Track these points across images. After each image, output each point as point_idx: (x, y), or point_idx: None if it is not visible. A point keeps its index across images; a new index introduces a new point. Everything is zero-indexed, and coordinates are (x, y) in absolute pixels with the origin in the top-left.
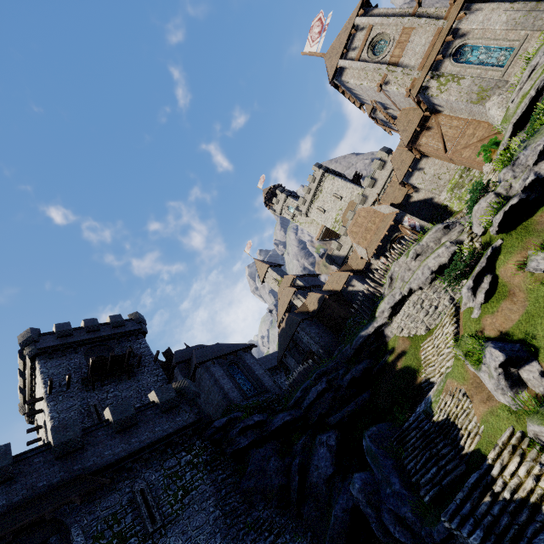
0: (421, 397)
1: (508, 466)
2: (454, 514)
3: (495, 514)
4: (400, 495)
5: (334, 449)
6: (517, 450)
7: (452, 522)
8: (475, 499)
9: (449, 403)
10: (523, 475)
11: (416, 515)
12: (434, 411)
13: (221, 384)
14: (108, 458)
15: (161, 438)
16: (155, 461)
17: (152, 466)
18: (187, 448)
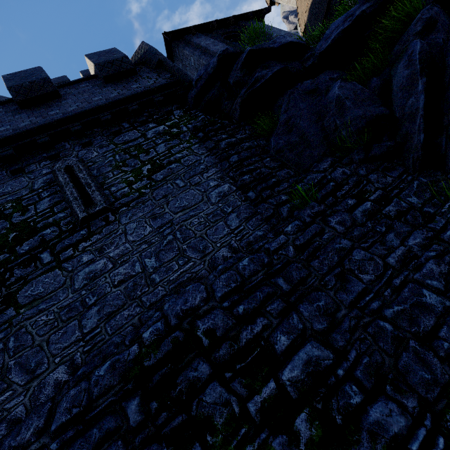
0: None
1: None
2: None
3: None
4: None
5: None
6: None
7: None
8: None
9: None
10: None
11: None
12: None
13: (212, 51)
14: (3, 134)
15: (103, 106)
16: (99, 138)
17: (93, 143)
18: (157, 119)
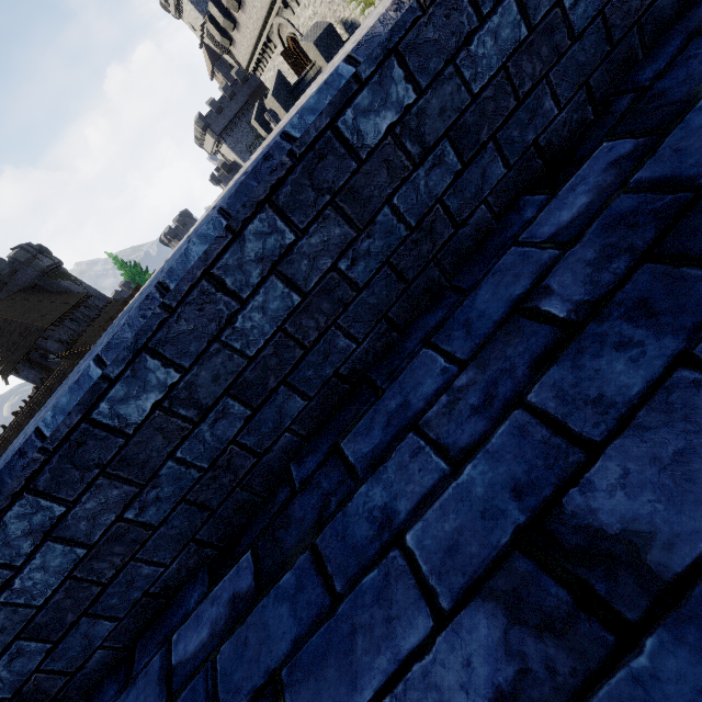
0: None
1: None
2: None
3: None
4: None
5: None
6: None
7: None
8: None
9: None
10: None
11: None
12: None
13: None
14: None
15: None
16: None
17: None
18: None
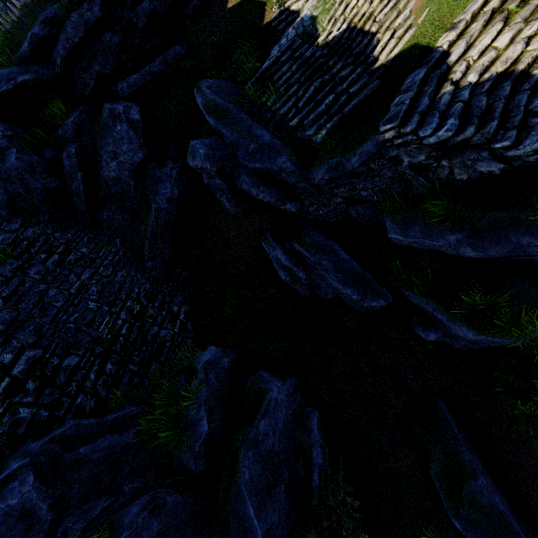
0: (273, 40)
1: (477, 43)
2: (404, 117)
3: (467, 100)
4: (274, 147)
5: (140, 126)
6: (494, 19)
7: (408, 124)
8: (432, 93)
9: (355, 2)
10: (506, 45)
11: (295, 164)
12: (320, 30)
13: None
14: None
15: None
16: None
17: None
18: None
